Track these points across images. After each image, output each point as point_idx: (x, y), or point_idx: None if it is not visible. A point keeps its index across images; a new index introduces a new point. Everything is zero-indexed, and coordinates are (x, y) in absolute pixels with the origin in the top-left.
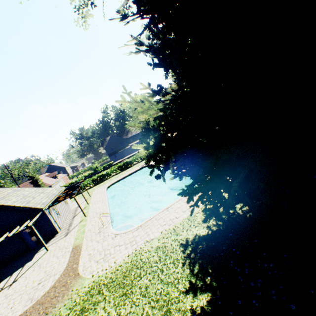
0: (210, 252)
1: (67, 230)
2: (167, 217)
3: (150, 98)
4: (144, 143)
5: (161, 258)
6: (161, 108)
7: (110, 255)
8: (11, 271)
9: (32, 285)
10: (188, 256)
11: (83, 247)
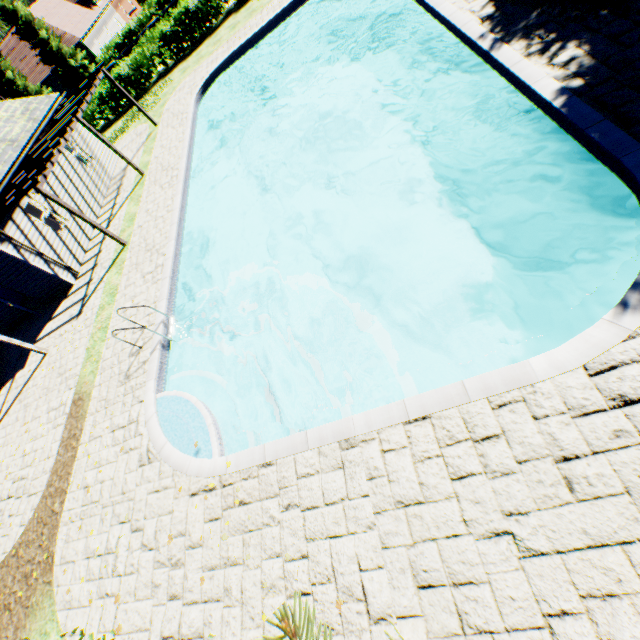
0: None
1: (86, 290)
2: (328, 531)
3: None
4: None
5: None
6: None
7: (116, 567)
8: (2, 378)
9: (3, 486)
10: None
11: (87, 425)
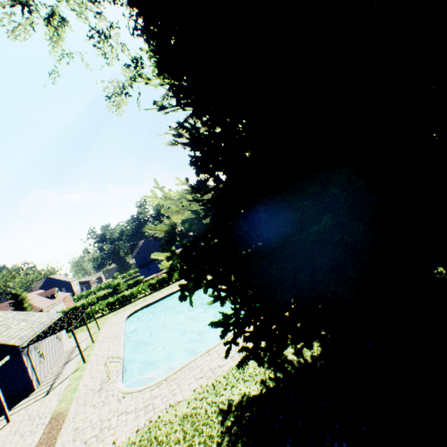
0: (260, 424)
1: (50, 386)
2: (207, 364)
3: (189, 195)
4: (167, 252)
5: (187, 435)
6: (204, 207)
7: (110, 429)
8: None
9: None
10: (228, 430)
11: (69, 416)
